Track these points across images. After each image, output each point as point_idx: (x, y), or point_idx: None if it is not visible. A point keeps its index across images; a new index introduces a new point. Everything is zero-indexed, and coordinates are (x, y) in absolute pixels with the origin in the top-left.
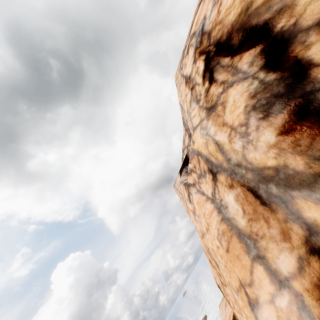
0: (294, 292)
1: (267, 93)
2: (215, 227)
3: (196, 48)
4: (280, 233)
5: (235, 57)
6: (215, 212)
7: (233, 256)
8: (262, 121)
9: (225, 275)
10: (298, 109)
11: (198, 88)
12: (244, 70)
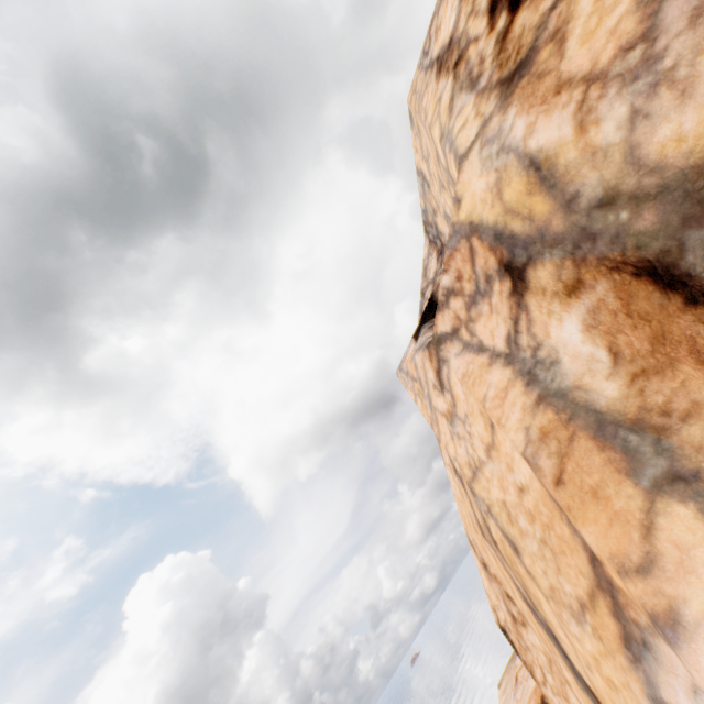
0: None
1: None
2: (517, 425)
3: None
4: None
5: None
6: (518, 385)
7: (580, 492)
8: None
9: (541, 571)
10: None
11: (474, 49)
12: None
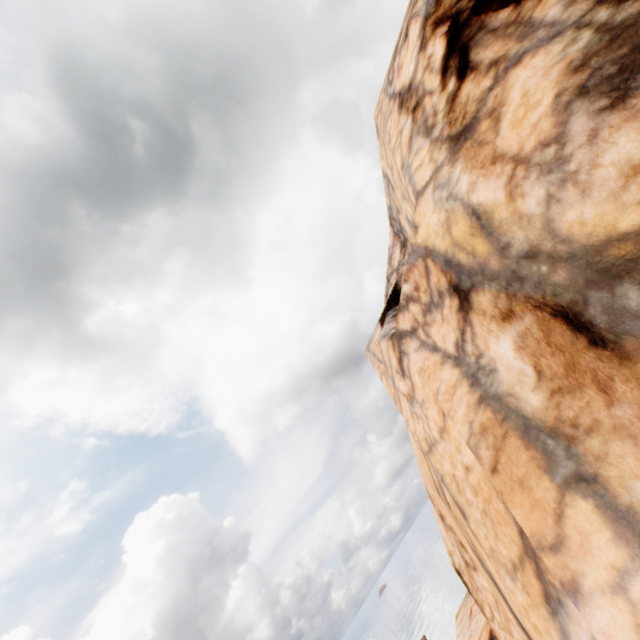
0: None
1: (620, 47)
2: (462, 419)
3: (426, 18)
4: None
5: (526, 1)
6: (464, 385)
7: (510, 481)
8: (607, 115)
9: (483, 535)
10: None
11: (429, 101)
12: (551, 19)
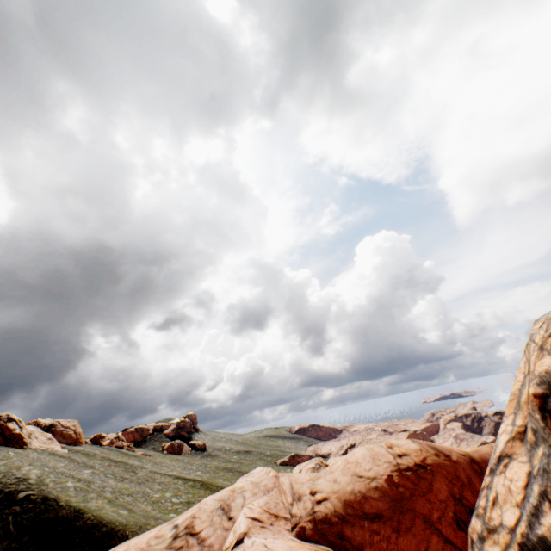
0: (512, 428)
1: (549, 377)
2: (514, 388)
3: None
4: (525, 415)
5: None
6: (520, 383)
7: (509, 405)
8: (535, 384)
9: None
10: (544, 394)
11: None
12: None
